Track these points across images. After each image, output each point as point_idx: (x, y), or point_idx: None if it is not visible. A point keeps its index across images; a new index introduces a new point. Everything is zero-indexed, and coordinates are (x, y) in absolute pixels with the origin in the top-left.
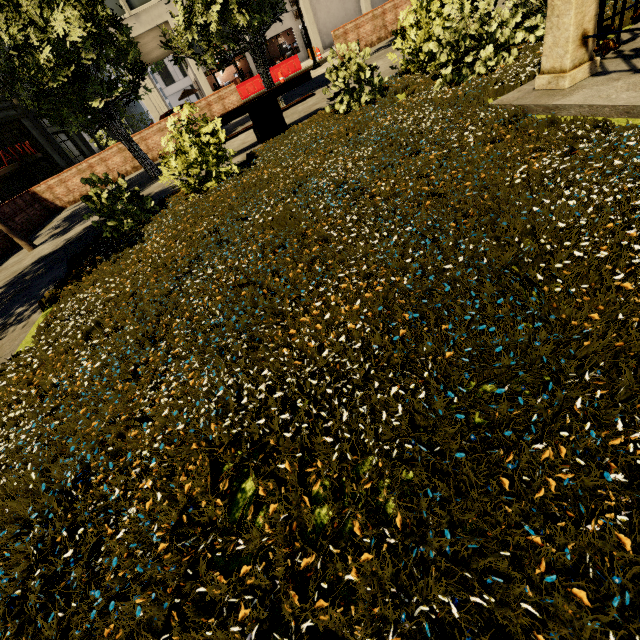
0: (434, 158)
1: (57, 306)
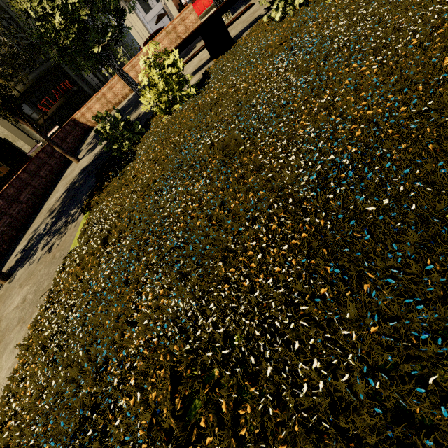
0: (364, 70)
1: (90, 213)
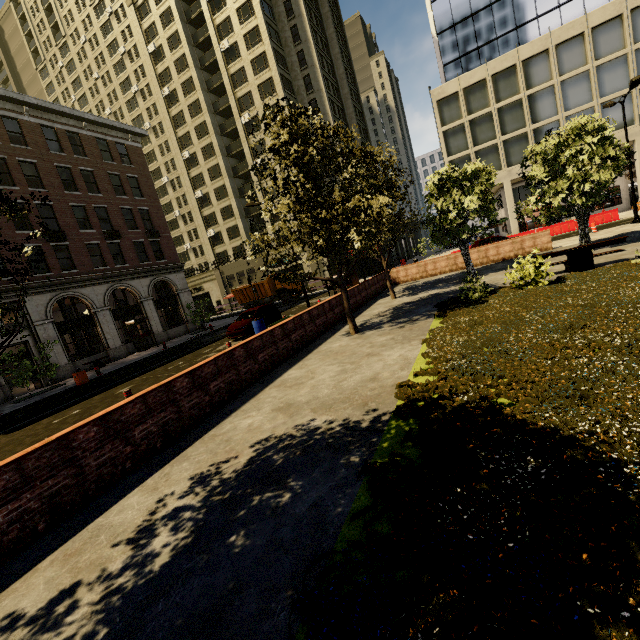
0: None
1: (447, 317)
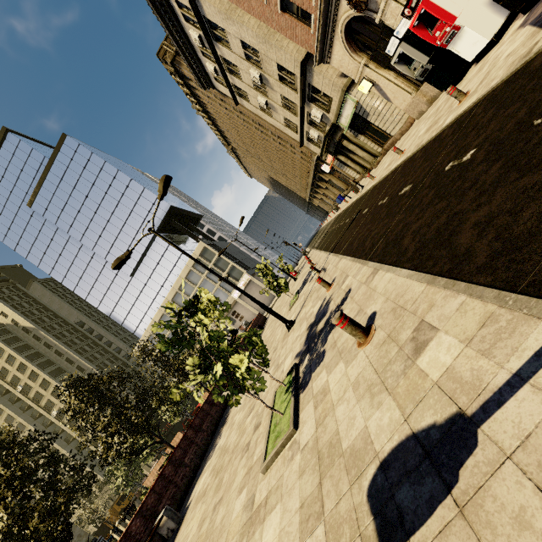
0: None
1: None
